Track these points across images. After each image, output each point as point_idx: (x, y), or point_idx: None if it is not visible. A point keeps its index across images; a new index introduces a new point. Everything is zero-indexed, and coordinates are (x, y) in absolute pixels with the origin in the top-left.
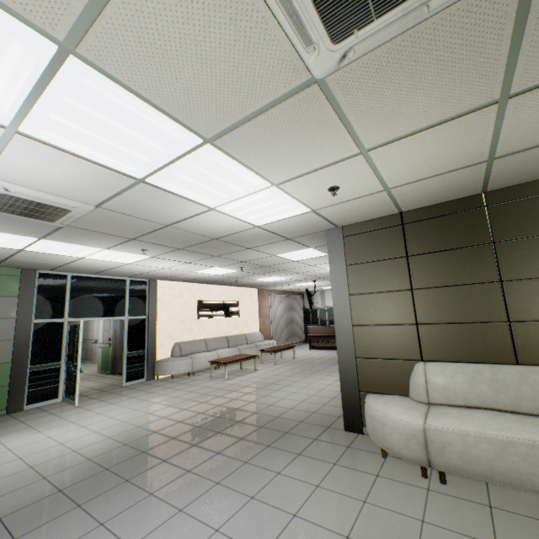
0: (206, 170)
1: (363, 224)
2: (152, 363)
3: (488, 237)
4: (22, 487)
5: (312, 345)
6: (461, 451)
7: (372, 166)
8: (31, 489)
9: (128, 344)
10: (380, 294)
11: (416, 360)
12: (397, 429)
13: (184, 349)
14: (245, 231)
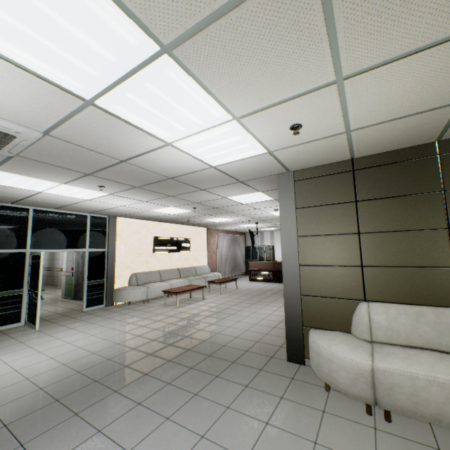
0: (163, 93)
1: (314, 169)
2: (110, 291)
3: (439, 185)
4: None
5: (252, 278)
6: (410, 393)
7: (342, 101)
8: None
9: (88, 274)
10: (327, 236)
11: (359, 300)
12: (344, 367)
13: (140, 279)
14: (200, 171)
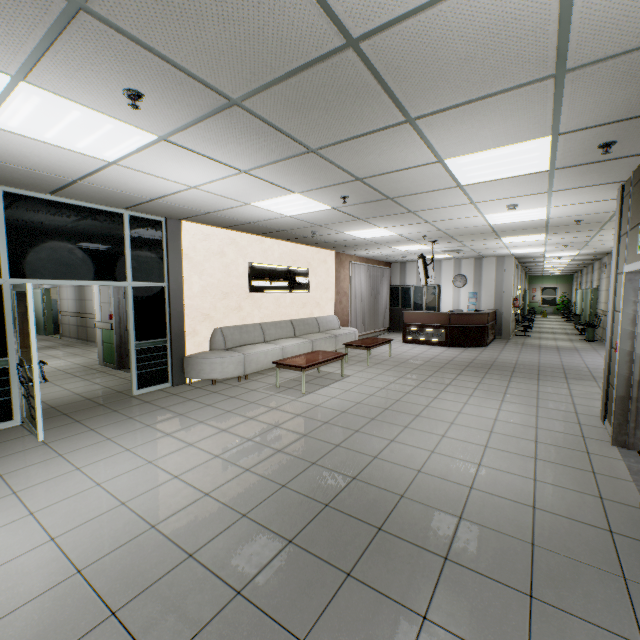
0: None
1: None
2: (179, 359)
3: None
4: None
5: (408, 338)
6: None
7: None
8: None
9: (136, 329)
10: None
11: None
12: None
13: (229, 338)
14: None
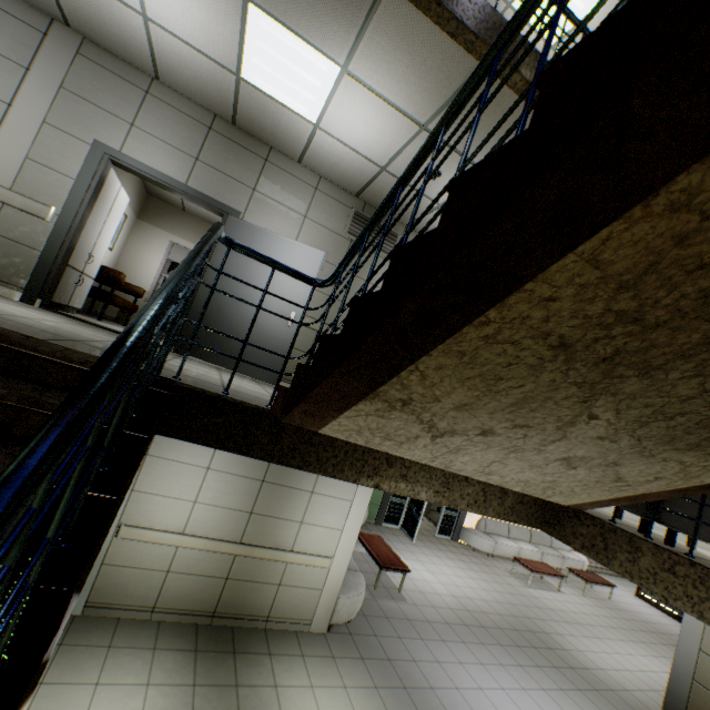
0: None
1: None
2: (459, 526)
3: None
4: (425, 605)
5: (641, 593)
6: None
7: None
8: (431, 610)
9: None
10: None
11: None
12: None
13: (488, 526)
14: None
